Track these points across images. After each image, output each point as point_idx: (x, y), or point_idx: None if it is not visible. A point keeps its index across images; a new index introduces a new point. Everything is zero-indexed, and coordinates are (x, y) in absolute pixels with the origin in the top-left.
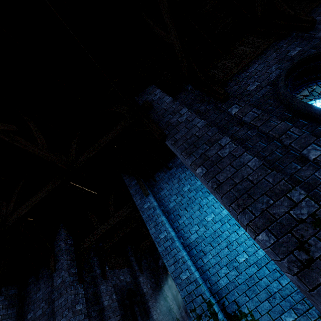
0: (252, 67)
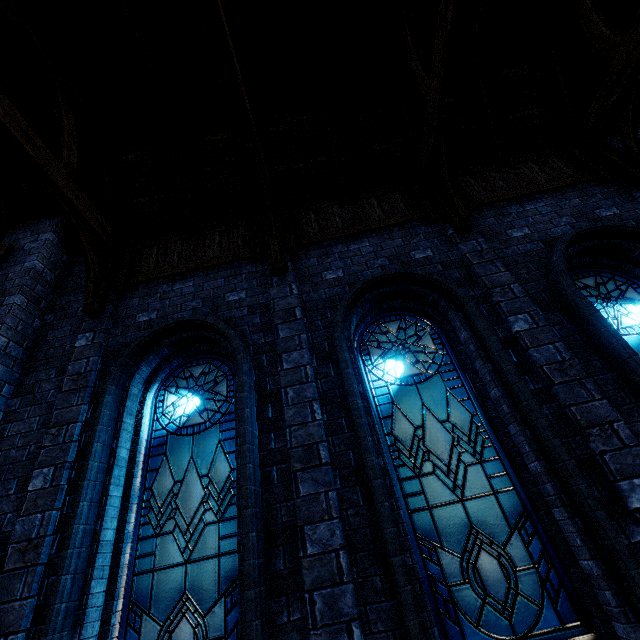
0: (185, 282)
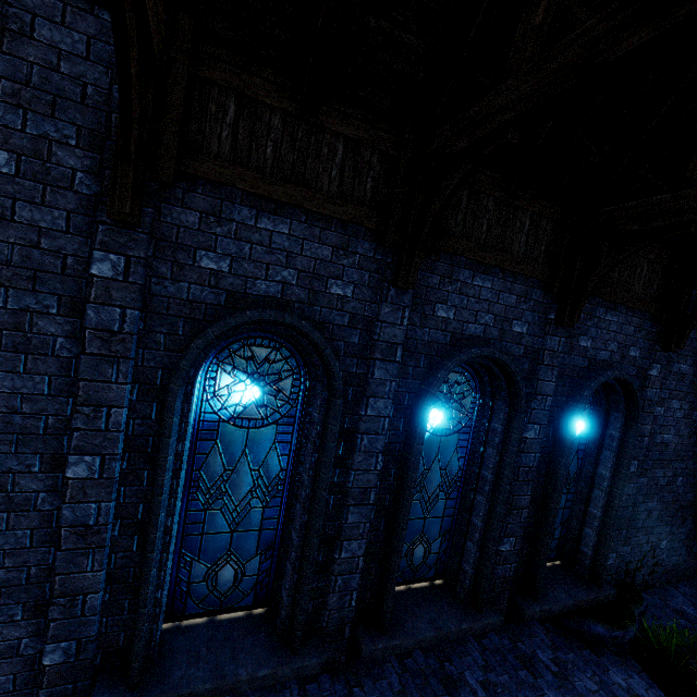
0: (277, 222)
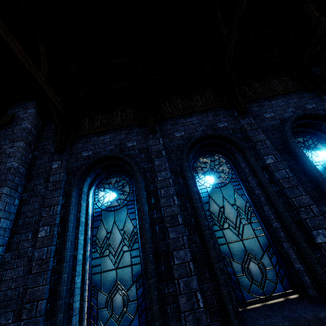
0: (105, 136)
